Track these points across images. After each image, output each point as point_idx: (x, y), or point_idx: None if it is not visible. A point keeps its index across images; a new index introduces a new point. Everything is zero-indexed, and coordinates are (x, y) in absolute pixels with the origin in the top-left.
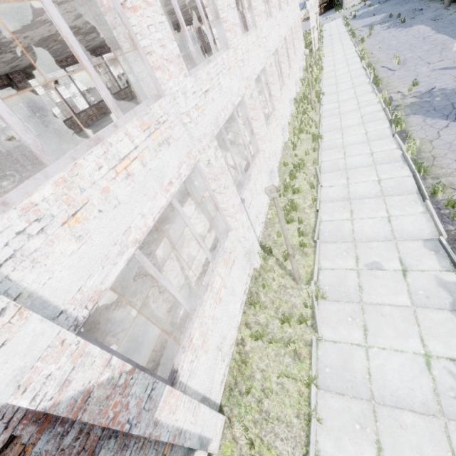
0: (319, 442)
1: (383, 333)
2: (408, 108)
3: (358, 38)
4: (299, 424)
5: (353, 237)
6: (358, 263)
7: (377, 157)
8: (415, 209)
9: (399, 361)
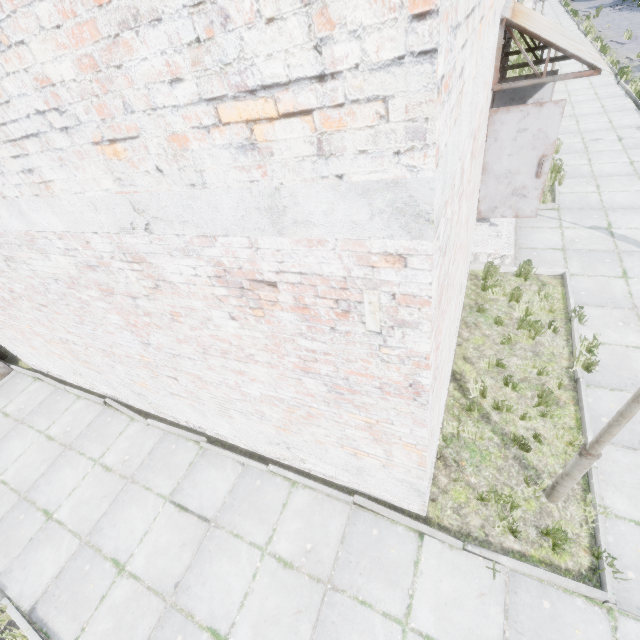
0: (559, 190)
1: (602, 159)
2: (635, 68)
3: (581, 18)
4: (545, 188)
5: (579, 131)
6: (583, 140)
7: (602, 96)
8: (632, 116)
9: (612, 165)
